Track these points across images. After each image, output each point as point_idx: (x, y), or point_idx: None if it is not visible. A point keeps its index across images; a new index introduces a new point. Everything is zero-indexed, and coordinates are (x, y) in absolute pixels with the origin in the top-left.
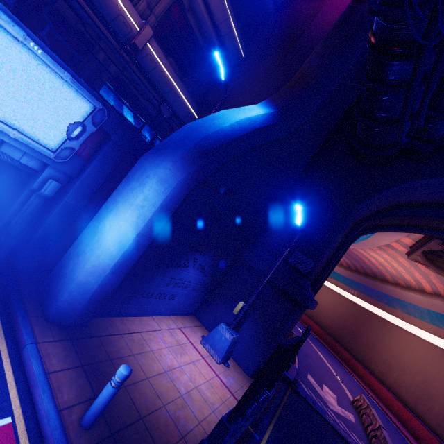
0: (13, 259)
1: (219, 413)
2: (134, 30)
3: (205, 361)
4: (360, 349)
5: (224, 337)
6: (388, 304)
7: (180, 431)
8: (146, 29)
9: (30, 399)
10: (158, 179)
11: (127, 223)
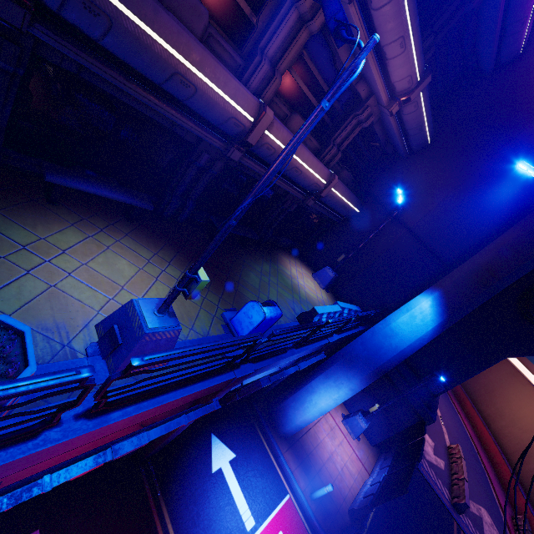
0: (255, 396)
1: (357, 481)
2: (322, 186)
3: (346, 440)
4: (475, 388)
5: (360, 425)
6: (527, 357)
7: (342, 496)
8: (332, 182)
9: (290, 484)
10: (349, 389)
11: (327, 405)
